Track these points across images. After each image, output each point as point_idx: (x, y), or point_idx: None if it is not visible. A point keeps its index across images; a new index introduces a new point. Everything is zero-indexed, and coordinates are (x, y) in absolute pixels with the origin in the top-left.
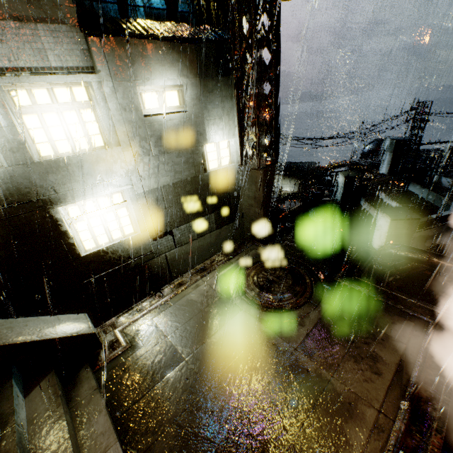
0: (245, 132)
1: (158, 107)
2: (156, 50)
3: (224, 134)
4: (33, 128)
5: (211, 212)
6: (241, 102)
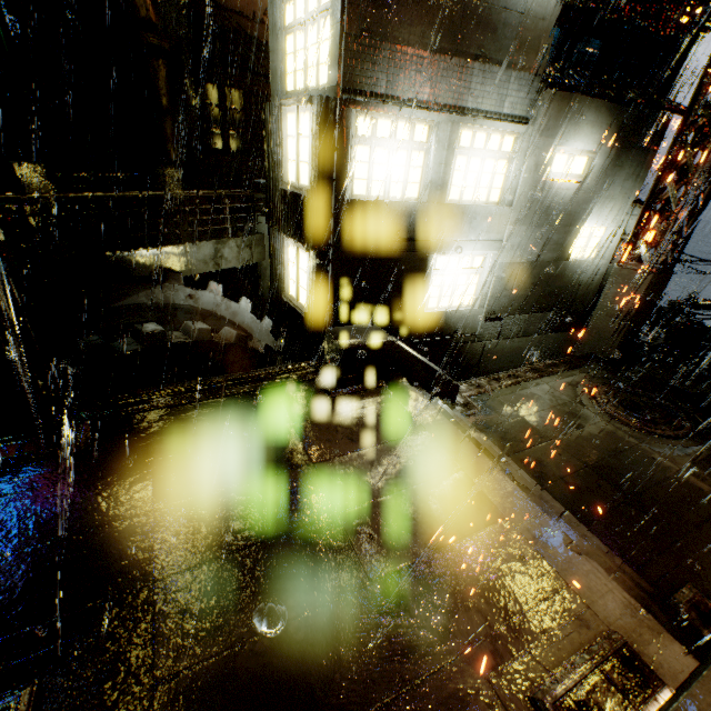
0: (646, 223)
1: (561, 172)
2: (593, 110)
3: (607, 219)
4: (458, 170)
5: (547, 311)
6: (658, 187)
